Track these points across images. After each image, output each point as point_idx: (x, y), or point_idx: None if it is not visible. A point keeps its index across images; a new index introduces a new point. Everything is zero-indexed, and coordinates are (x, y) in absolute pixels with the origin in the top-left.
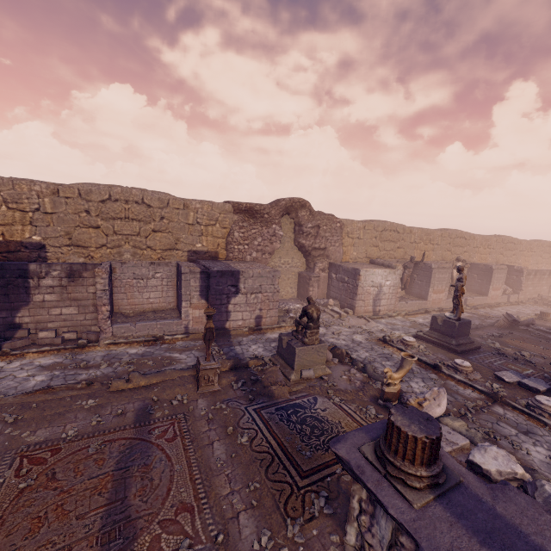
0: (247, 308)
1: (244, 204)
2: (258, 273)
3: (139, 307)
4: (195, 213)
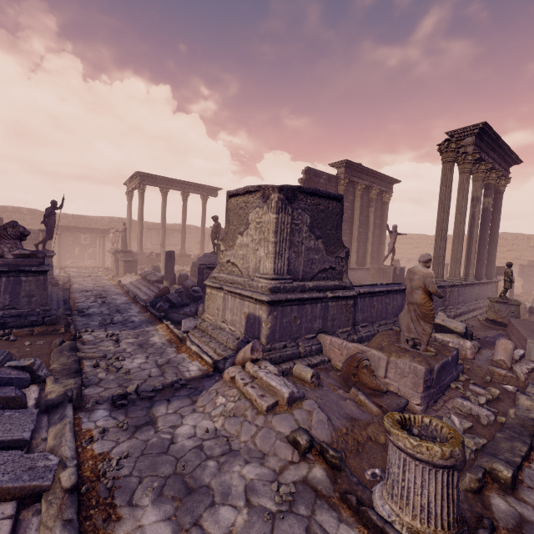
0: None
1: None
2: None
3: None
4: (533, 241)
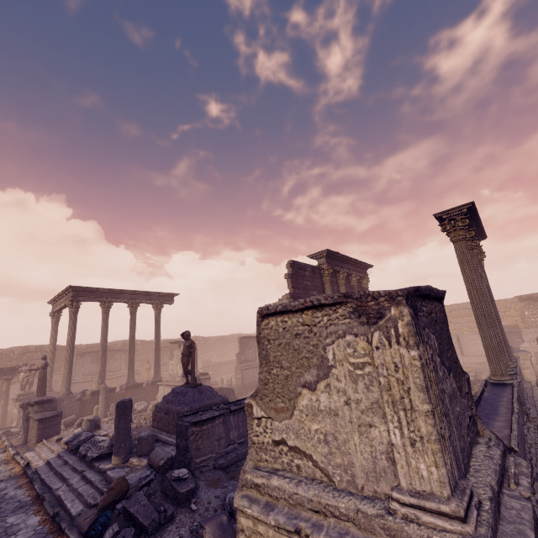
0: (533, 350)
1: (524, 296)
2: (534, 330)
3: (475, 354)
4: None
